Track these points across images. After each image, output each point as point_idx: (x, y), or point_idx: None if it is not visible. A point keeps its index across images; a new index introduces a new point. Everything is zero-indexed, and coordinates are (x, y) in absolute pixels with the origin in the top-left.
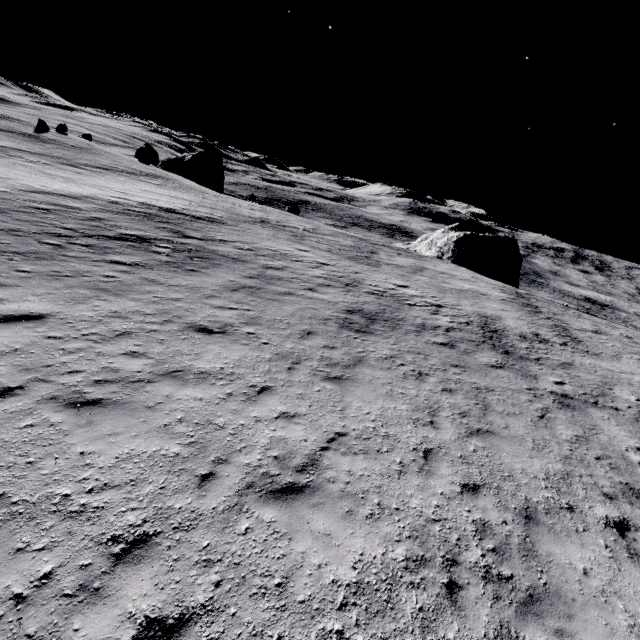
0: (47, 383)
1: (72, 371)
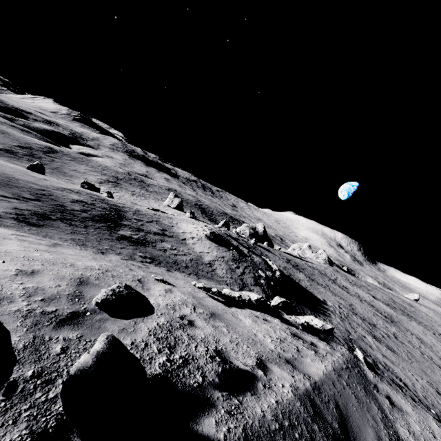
0: None
1: None
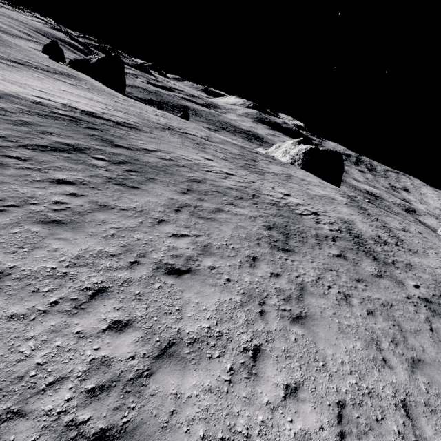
0: (25, 418)
1: (54, 380)
